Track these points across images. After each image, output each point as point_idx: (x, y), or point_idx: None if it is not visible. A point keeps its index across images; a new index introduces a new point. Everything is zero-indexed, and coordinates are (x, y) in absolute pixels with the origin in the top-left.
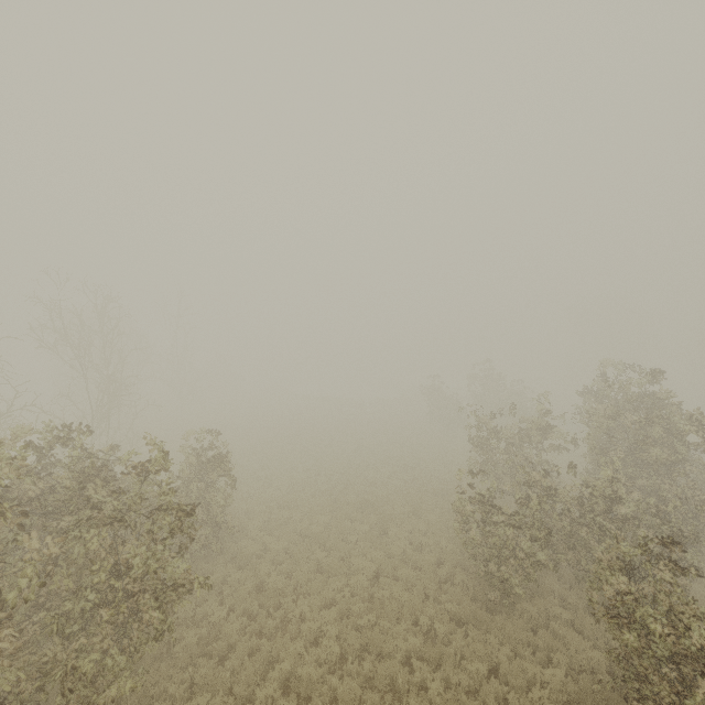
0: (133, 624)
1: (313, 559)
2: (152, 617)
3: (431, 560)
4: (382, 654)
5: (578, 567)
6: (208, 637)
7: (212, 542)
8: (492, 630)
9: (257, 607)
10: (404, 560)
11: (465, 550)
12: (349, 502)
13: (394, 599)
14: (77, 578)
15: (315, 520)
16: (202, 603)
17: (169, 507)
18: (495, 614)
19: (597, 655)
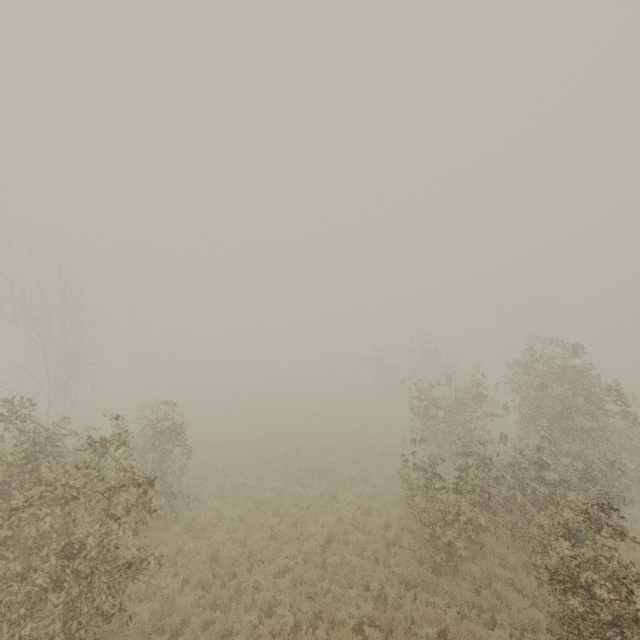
0: (82, 606)
1: (267, 525)
2: (102, 599)
3: (379, 523)
4: (335, 622)
5: (515, 528)
6: (161, 610)
7: (167, 512)
8: (439, 592)
9: (211, 577)
10: (354, 524)
11: (412, 514)
12: (301, 469)
13: (346, 564)
14: (23, 558)
15: (268, 486)
16: (155, 574)
17: (122, 482)
18: (440, 575)
19: (537, 614)
